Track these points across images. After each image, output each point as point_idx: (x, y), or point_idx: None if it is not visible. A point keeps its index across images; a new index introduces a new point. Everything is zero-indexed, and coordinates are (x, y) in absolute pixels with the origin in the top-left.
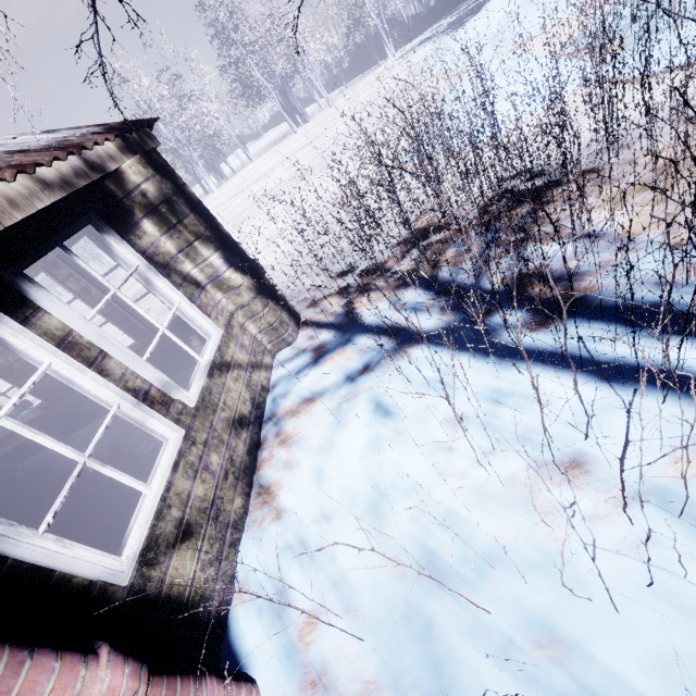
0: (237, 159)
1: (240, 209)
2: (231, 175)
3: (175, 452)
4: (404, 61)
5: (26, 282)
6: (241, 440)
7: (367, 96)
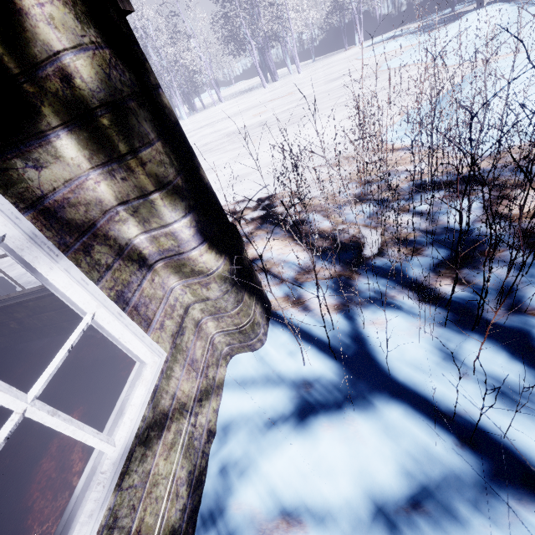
0: (208, 98)
1: (206, 140)
2: (201, 109)
3: None
4: (375, 48)
5: None
6: None
7: (336, 70)
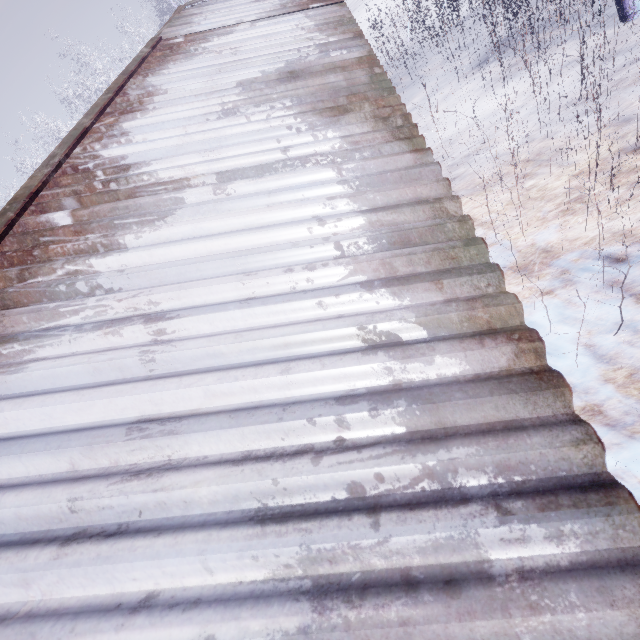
0: None
1: None
2: None
3: None
4: None
5: None
6: None
7: None
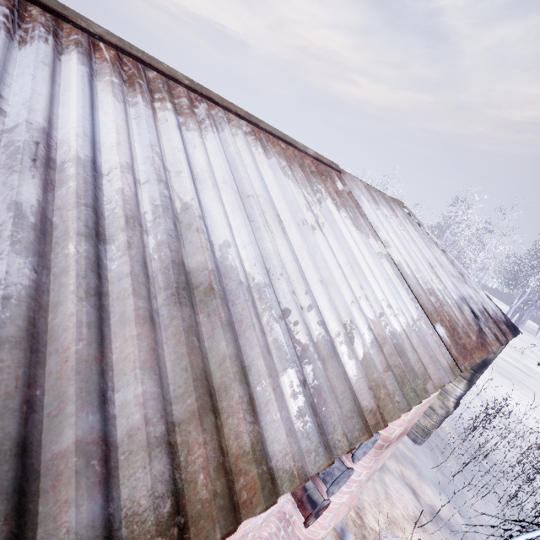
0: None
1: None
2: None
3: None
4: None
5: None
6: None
7: None
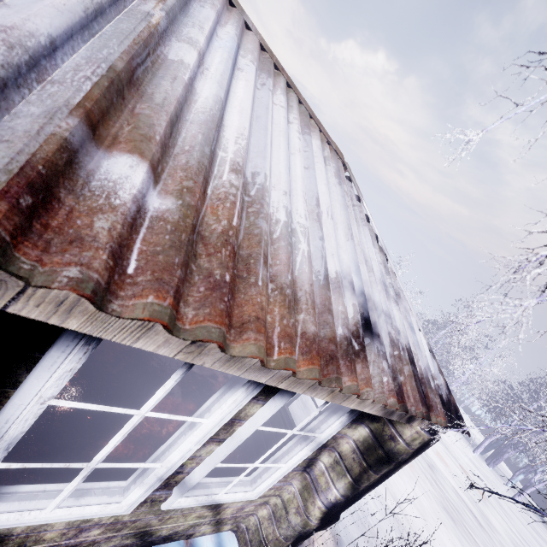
0: None
1: None
2: None
3: (100, 515)
4: None
5: (291, 396)
6: (121, 541)
7: None
